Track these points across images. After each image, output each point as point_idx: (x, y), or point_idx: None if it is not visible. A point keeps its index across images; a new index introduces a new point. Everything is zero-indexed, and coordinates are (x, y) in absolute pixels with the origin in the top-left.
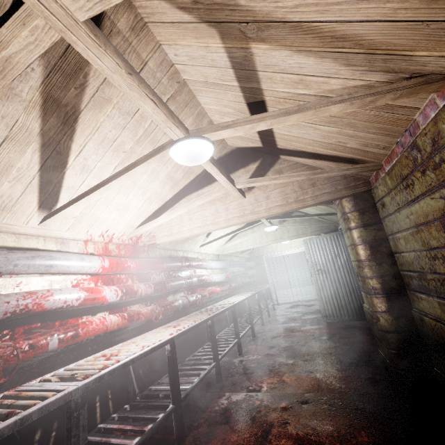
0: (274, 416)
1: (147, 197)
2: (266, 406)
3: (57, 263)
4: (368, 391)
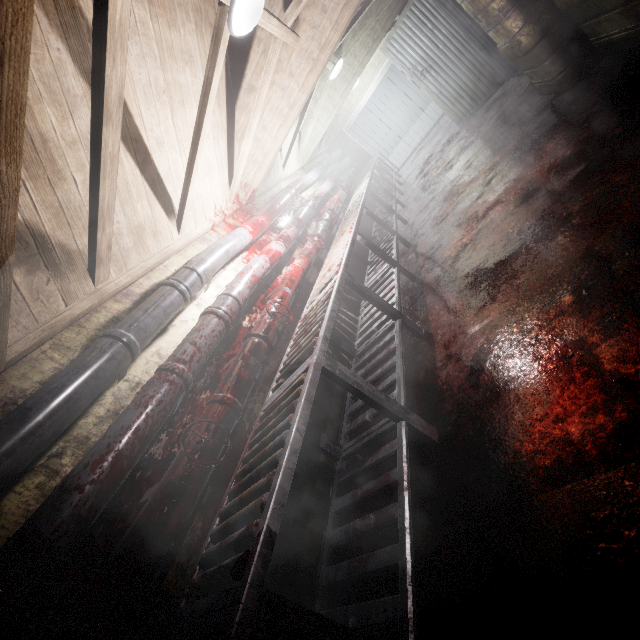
0: (473, 209)
1: (211, 138)
2: (462, 213)
3: (227, 248)
4: (539, 124)
